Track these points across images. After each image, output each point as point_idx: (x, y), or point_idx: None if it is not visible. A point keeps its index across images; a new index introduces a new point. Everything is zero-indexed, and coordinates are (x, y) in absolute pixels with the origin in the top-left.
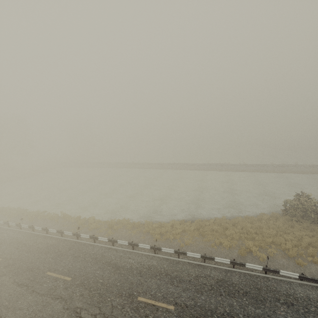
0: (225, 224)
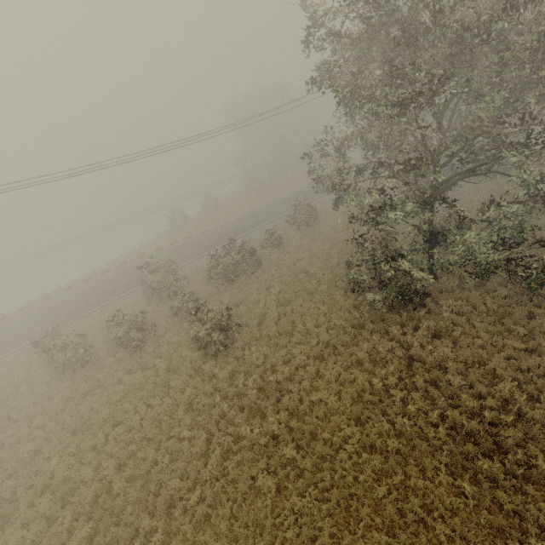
0: (135, 251)
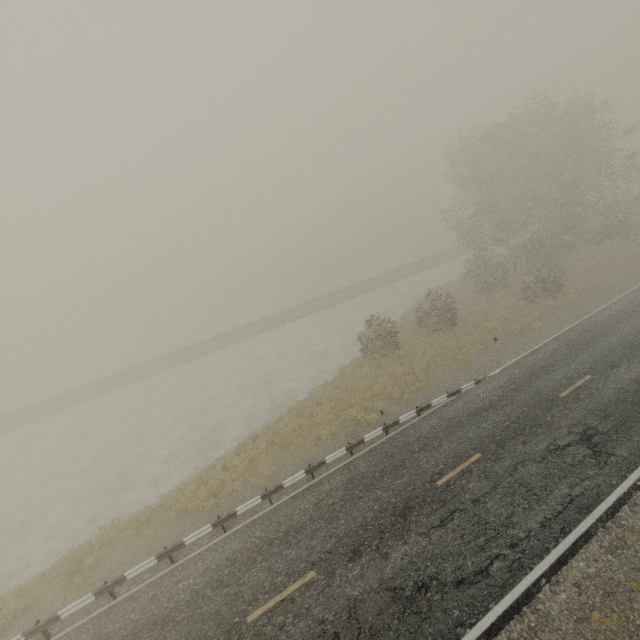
0: (307, 410)
